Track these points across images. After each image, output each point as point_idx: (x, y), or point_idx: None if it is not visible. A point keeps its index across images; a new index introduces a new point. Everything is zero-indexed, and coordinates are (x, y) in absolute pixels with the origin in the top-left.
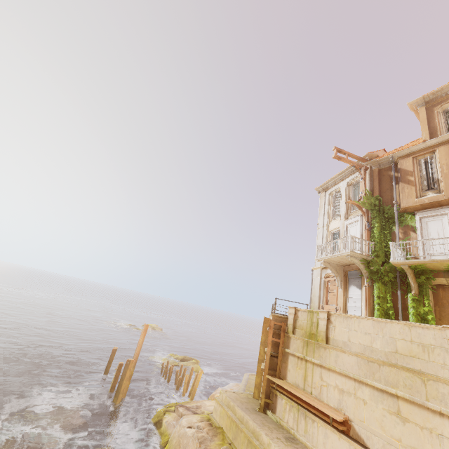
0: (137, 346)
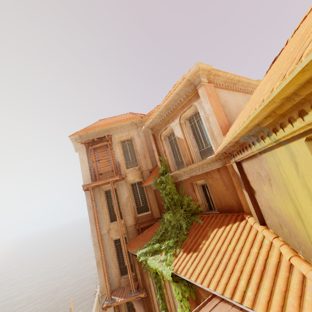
0: (71, 308)
